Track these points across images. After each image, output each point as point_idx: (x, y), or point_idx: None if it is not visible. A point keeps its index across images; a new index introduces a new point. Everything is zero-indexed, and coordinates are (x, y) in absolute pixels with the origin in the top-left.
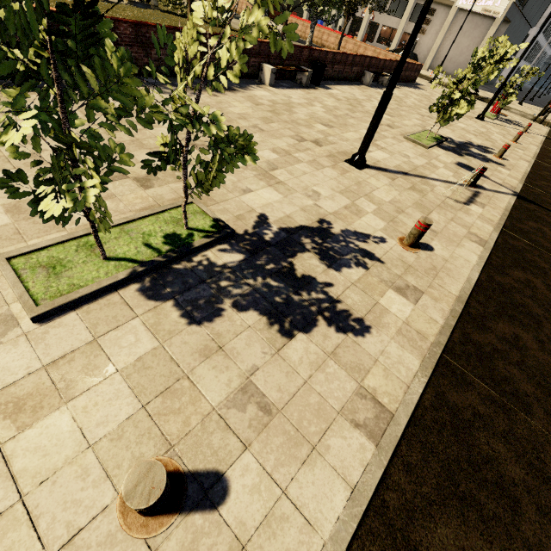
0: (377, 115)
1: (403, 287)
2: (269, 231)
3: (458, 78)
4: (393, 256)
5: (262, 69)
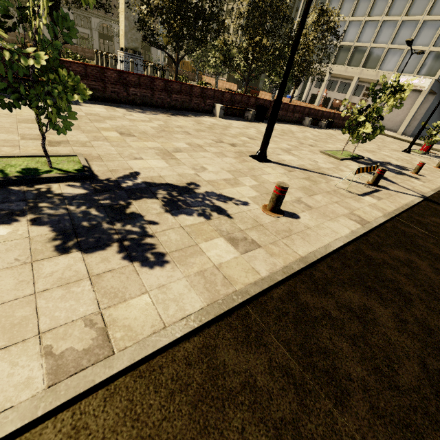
0: (271, 118)
1: (239, 238)
2: (131, 181)
3: (362, 107)
4: (248, 215)
5: (215, 107)
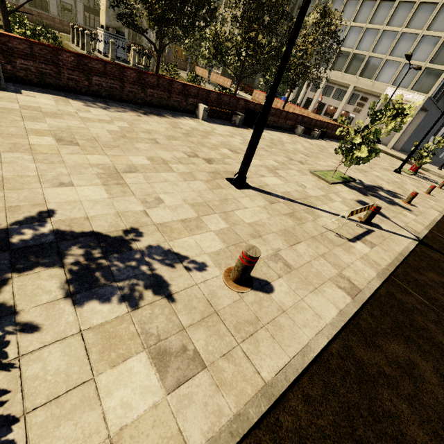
0: (253, 137)
1: (173, 350)
2: (32, 230)
3: (360, 127)
4: (200, 292)
5: (198, 107)
